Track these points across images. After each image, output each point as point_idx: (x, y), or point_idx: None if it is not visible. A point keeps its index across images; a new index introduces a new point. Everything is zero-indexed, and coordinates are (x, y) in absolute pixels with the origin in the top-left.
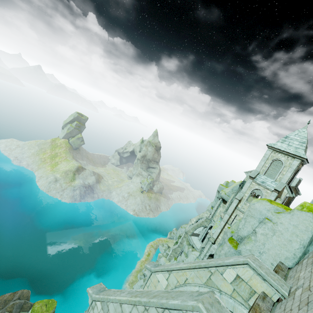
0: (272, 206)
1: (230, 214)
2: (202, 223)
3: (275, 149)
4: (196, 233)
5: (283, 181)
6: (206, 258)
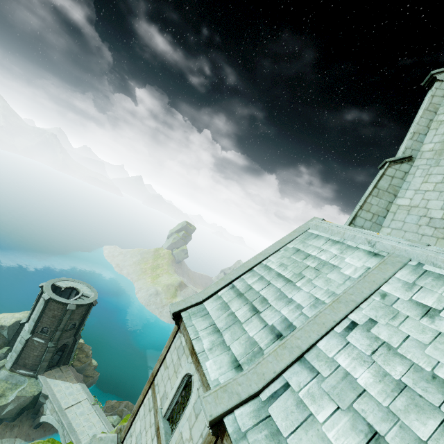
0: None
1: None
2: None
3: None
4: None
5: None
6: None
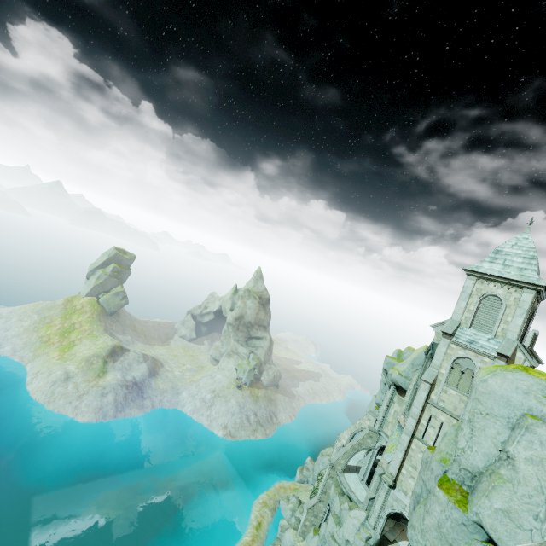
0: (534, 381)
1: (417, 416)
2: (363, 442)
3: (482, 276)
4: (354, 464)
5: (511, 336)
6: (382, 524)
